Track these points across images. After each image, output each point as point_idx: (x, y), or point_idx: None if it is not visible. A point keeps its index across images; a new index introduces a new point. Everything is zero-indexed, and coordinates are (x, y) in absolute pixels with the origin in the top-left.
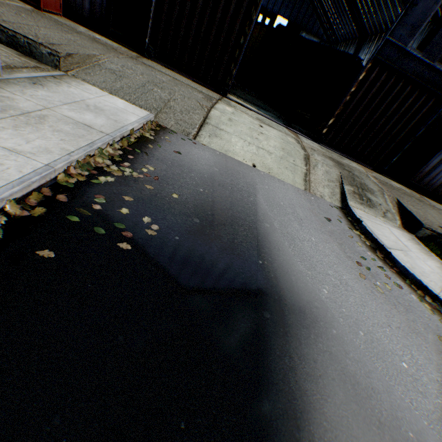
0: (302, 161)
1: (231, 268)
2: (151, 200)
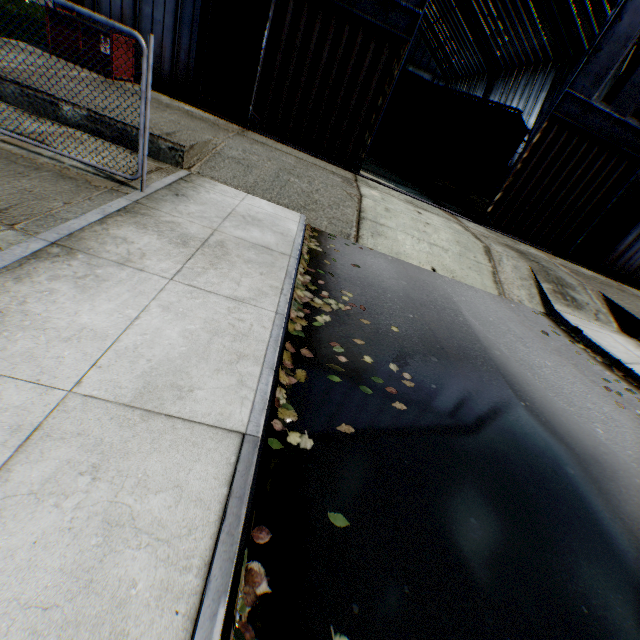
0: (484, 256)
1: (504, 417)
2: (379, 340)
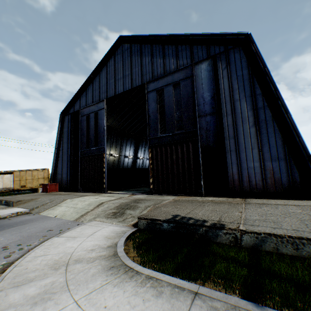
0: (95, 206)
1: None
2: None
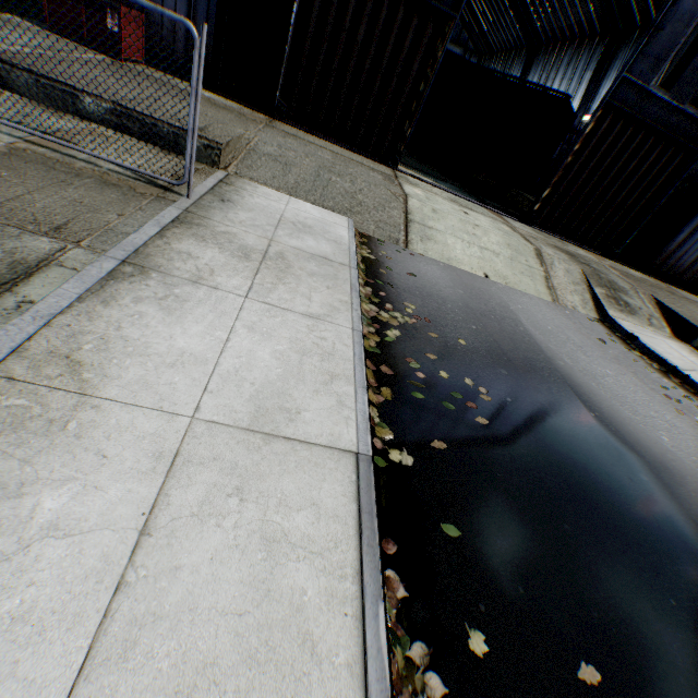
0: (535, 259)
1: (577, 428)
2: (450, 354)
